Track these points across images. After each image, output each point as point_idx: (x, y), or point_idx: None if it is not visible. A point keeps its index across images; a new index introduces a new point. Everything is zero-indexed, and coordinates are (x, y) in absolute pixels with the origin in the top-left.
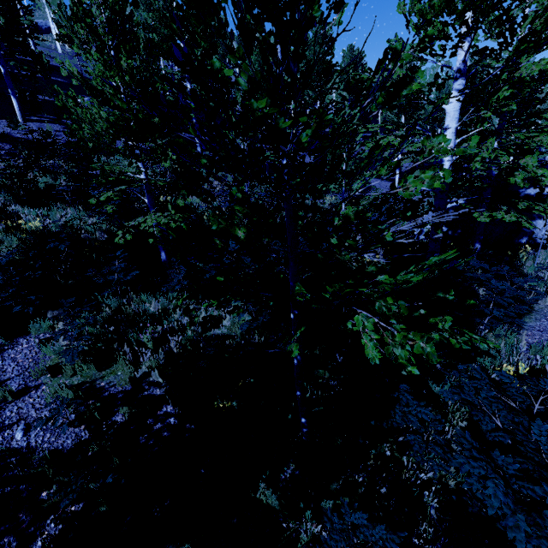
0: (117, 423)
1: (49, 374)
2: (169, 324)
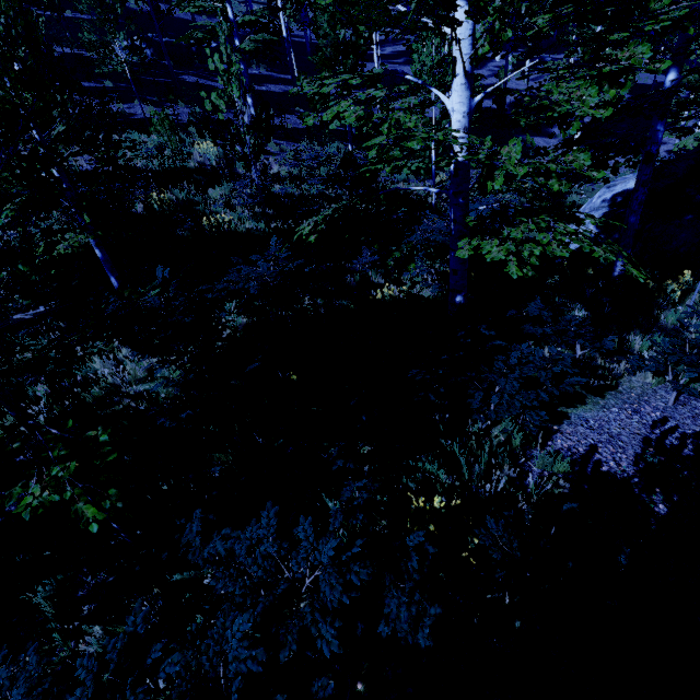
0: None
1: None
2: (88, 375)
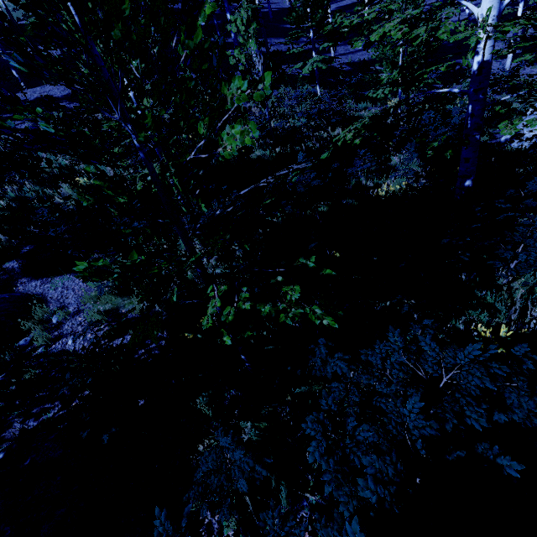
0: (127, 340)
1: (92, 301)
2: None
